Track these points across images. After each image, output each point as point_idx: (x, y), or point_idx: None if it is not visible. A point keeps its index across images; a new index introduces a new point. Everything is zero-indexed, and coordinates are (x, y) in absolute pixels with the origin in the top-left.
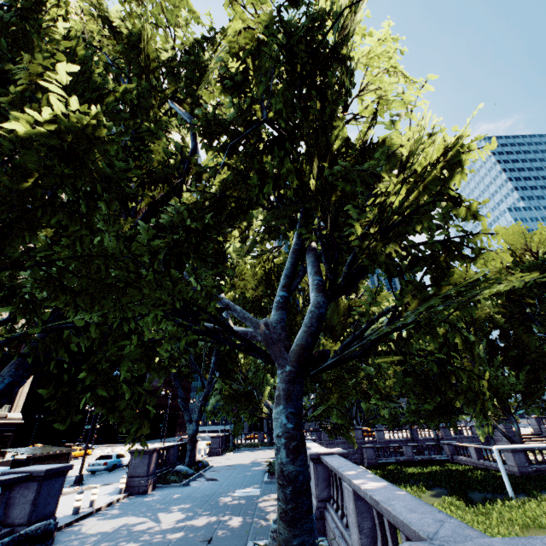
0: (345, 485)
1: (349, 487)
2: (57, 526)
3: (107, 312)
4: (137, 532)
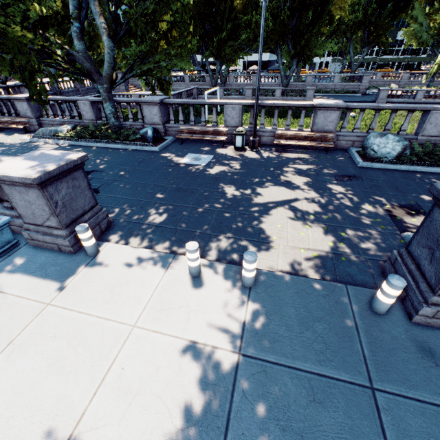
0: (438, 112)
1: None
2: (390, 256)
3: None
4: (330, 209)
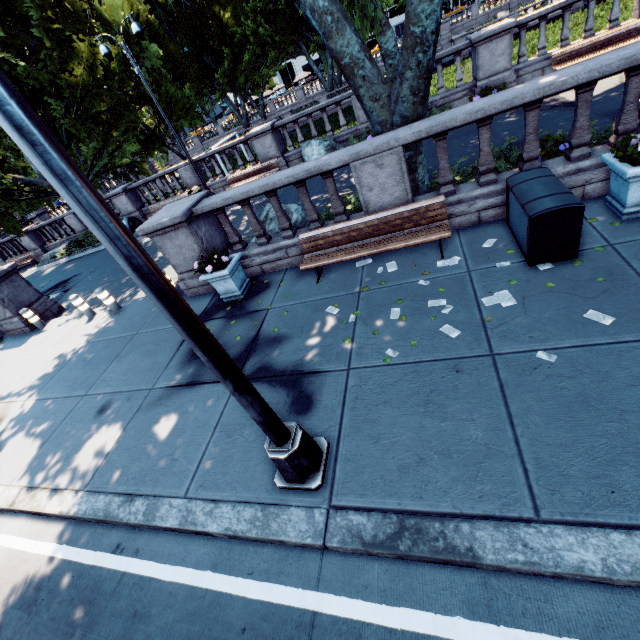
0: None
1: None
2: None
3: None
4: None
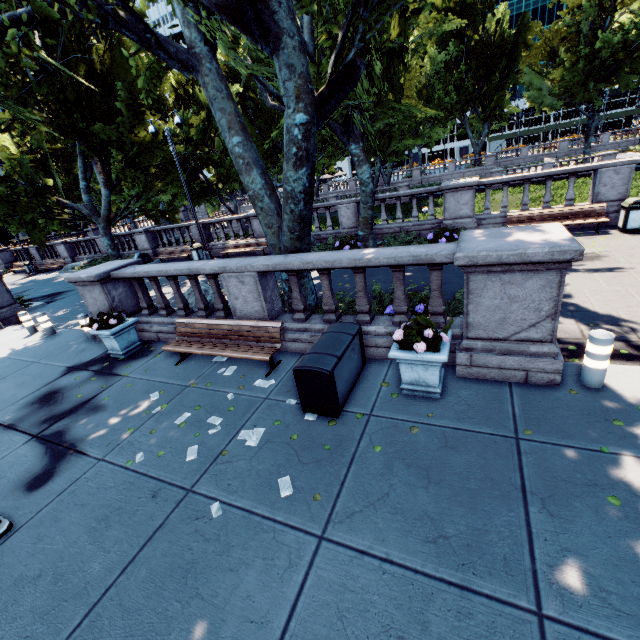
0: (343, 206)
1: (350, 204)
2: None
3: (360, 96)
4: None
